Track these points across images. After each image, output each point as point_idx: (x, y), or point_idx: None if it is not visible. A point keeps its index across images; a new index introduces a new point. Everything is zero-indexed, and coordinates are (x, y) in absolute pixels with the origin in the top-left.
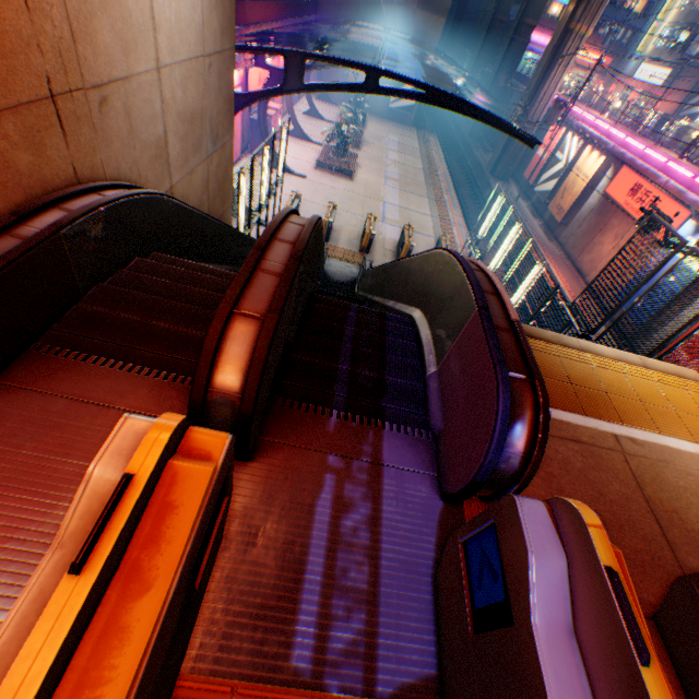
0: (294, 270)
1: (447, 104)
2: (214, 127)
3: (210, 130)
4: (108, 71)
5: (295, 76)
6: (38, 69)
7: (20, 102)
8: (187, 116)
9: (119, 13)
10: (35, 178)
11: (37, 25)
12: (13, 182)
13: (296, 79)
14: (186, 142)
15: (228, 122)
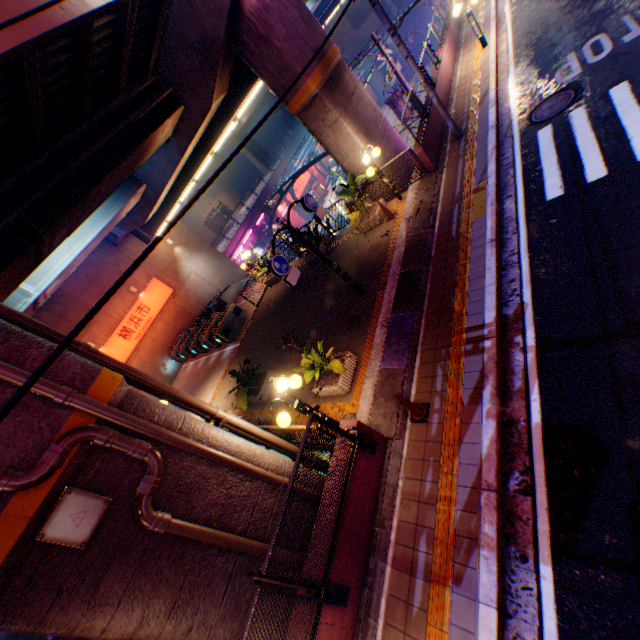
0: (208, 308)
1: (300, 175)
2: (231, 274)
3: (230, 276)
4: (202, 293)
5: (270, 212)
6: (195, 301)
7: (195, 306)
8: (221, 281)
9: (200, 286)
10: (201, 311)
11: (193, 298)
12: (199, 313)
13: (271, 212)
14: (224, 285)
15: (236, 268)
